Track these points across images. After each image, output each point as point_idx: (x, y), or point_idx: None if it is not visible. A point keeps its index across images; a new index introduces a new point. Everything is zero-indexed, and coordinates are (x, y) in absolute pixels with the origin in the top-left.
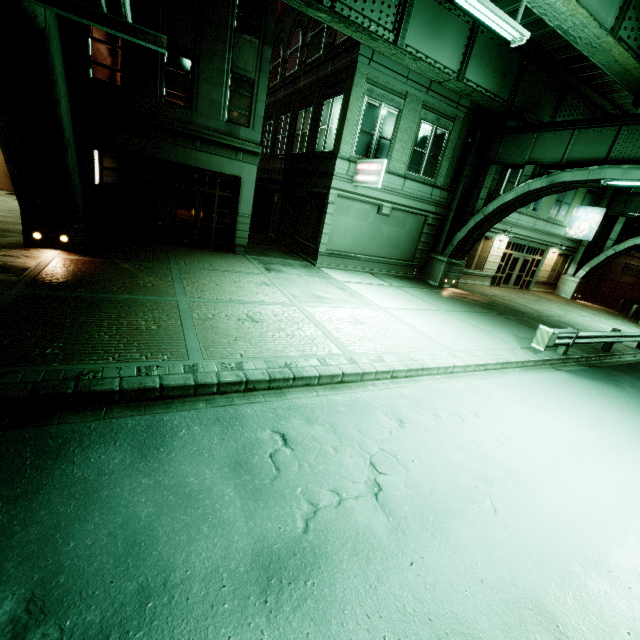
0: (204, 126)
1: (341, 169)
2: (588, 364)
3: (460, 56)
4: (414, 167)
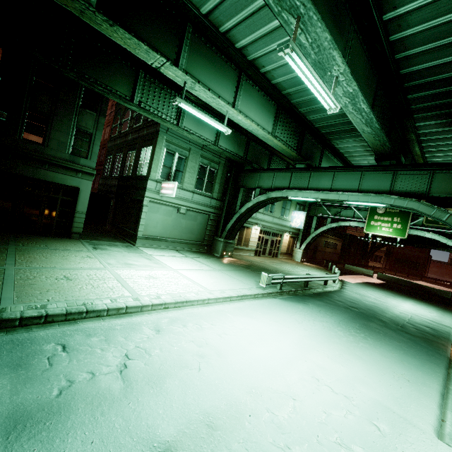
0: (53, 155)
1: (151, 186)
2: (295, 294)
3: (215, 134)
4: (198, 187)
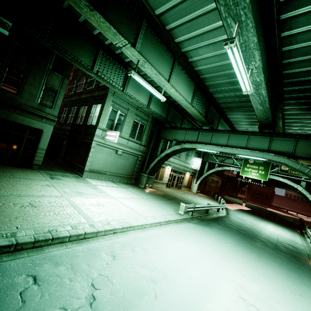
0: (24, 103)
1: (99, 133)
2: (201, 219)
3: (147, 100)
4: (132, 136)
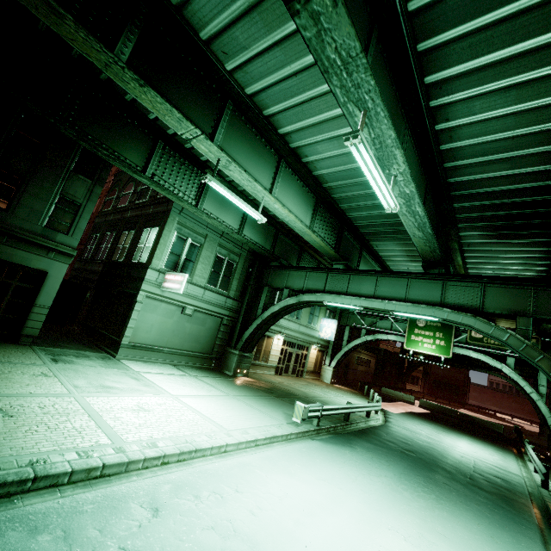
0: (18, 226)
1: (151, 276)
2: (335, 432)
3: (239, 222)
4: (212, 282)
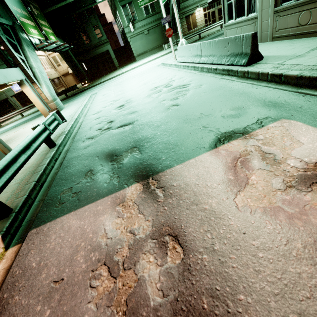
0: (95, 43)
1: (127, 31)
2: None
3: None
4: (147, 13)
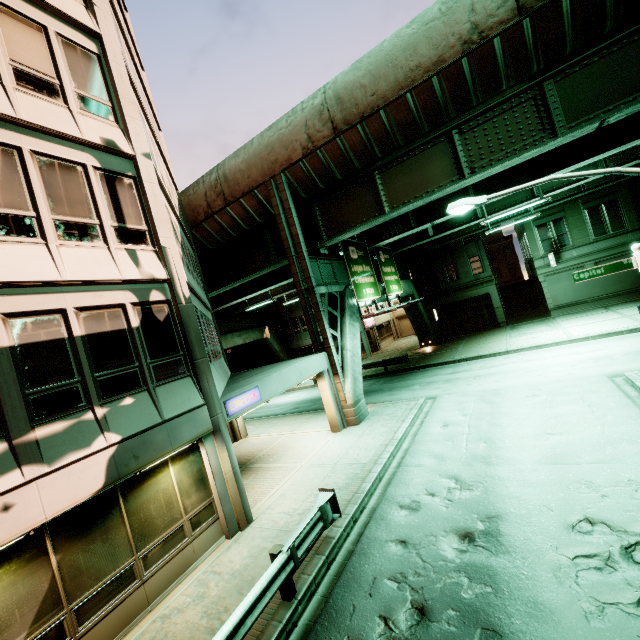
0: (465, 282)
1: (539, 264)
2: None
3: None
4: (598, 233)
